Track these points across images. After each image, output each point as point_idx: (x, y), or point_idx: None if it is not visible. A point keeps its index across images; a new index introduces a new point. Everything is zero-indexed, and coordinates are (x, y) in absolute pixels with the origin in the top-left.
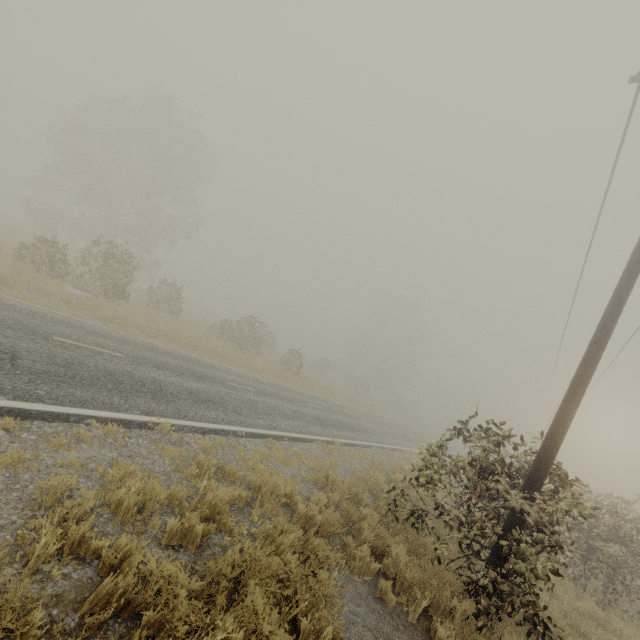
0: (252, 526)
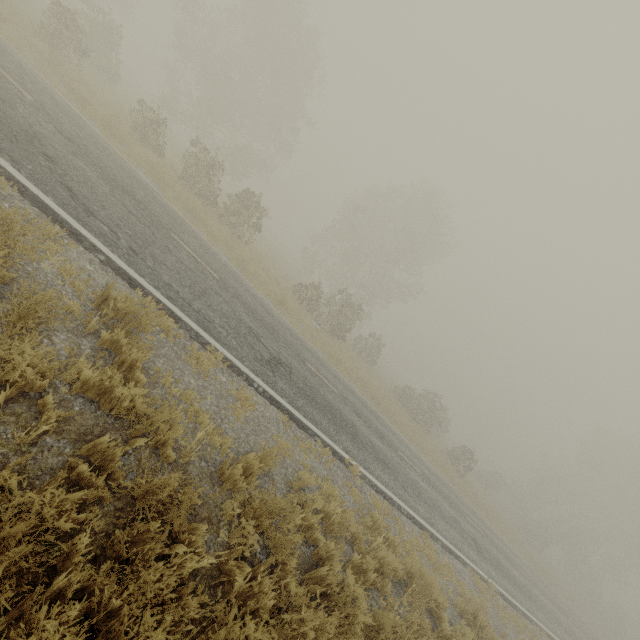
0: (402, 607)
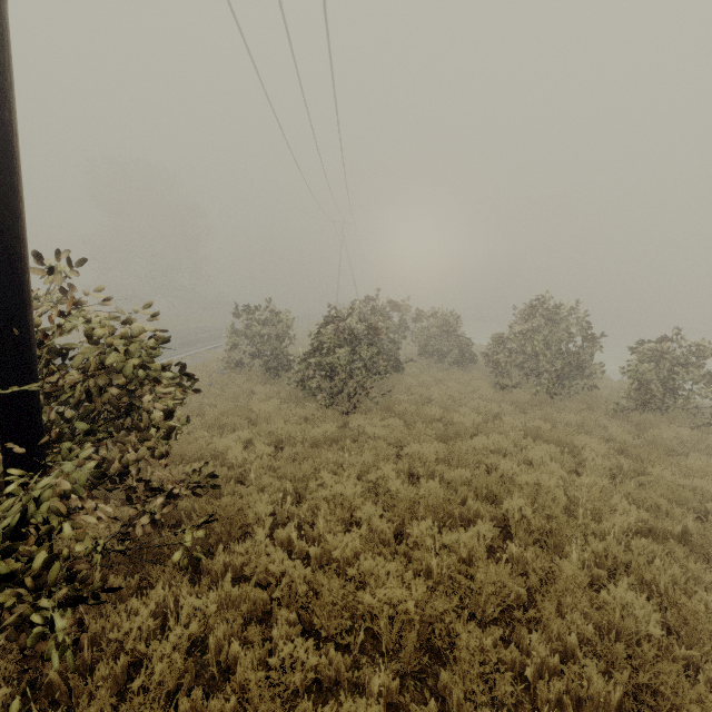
0: None
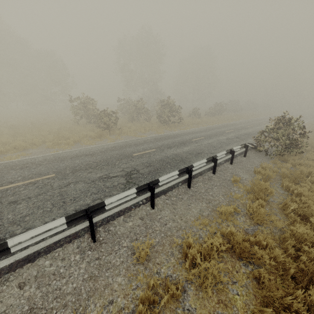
0: None
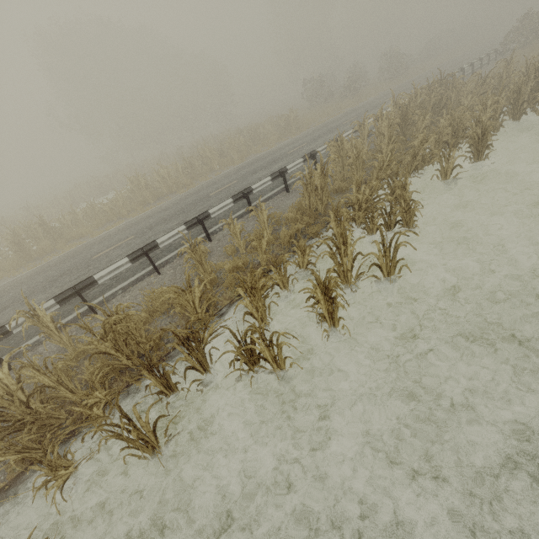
0: None
